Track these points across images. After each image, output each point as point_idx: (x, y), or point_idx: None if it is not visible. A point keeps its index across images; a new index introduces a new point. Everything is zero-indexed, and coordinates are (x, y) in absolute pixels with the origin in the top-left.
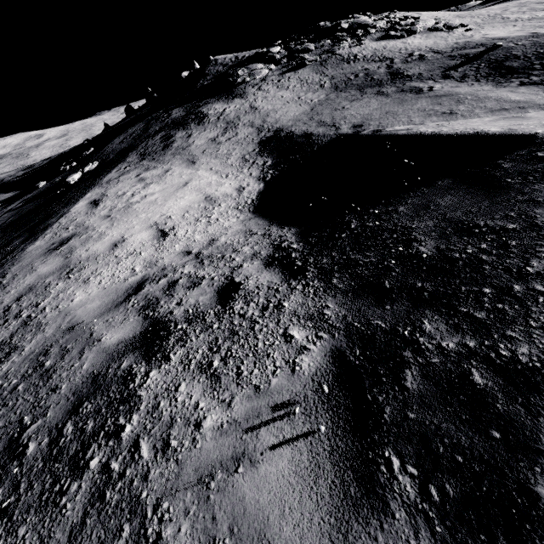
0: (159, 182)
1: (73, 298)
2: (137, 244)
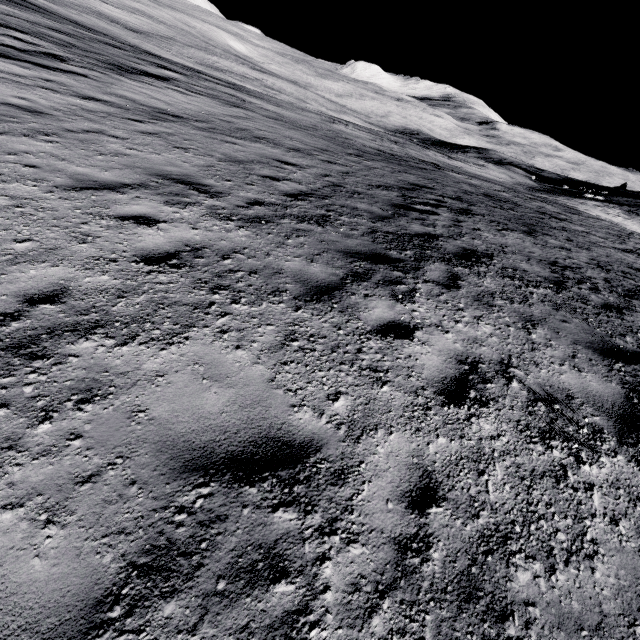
0: (624, 219)
1: (585, 211)
2: (603, 218)
